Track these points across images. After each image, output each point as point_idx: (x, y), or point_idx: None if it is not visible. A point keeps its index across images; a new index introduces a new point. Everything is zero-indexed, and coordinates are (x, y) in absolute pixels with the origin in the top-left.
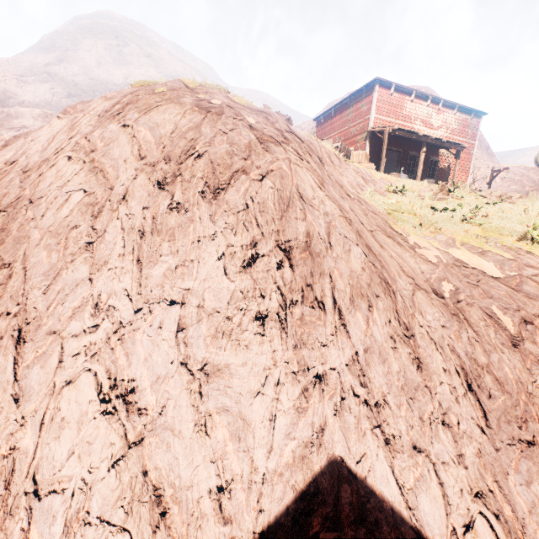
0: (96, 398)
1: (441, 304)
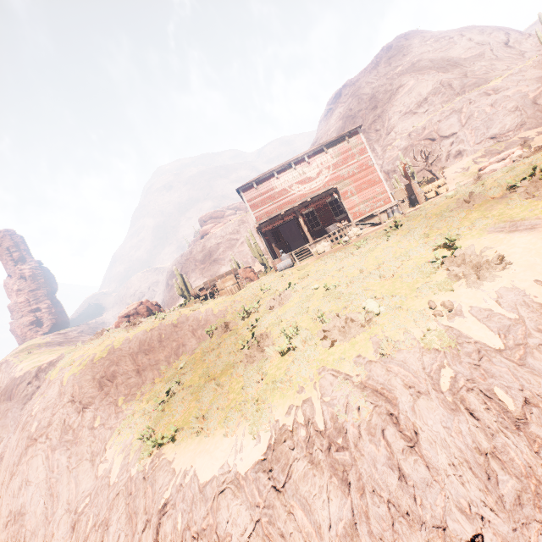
0: None
1: (71, 520)
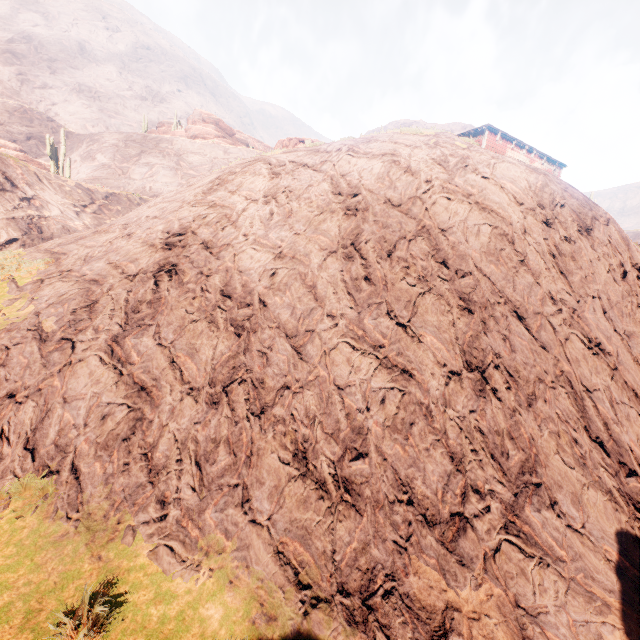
0: (584, 347)
1: None
